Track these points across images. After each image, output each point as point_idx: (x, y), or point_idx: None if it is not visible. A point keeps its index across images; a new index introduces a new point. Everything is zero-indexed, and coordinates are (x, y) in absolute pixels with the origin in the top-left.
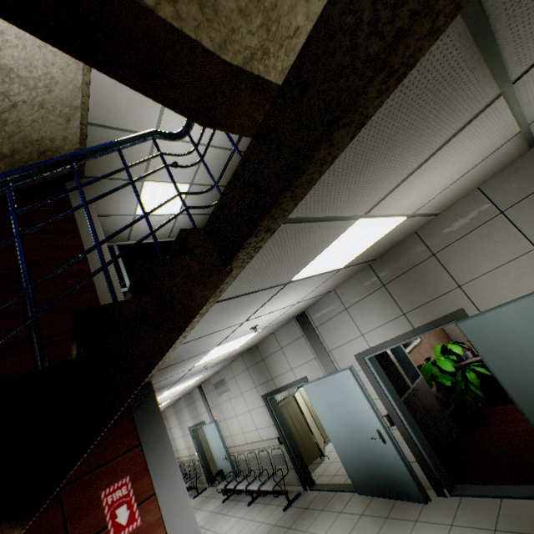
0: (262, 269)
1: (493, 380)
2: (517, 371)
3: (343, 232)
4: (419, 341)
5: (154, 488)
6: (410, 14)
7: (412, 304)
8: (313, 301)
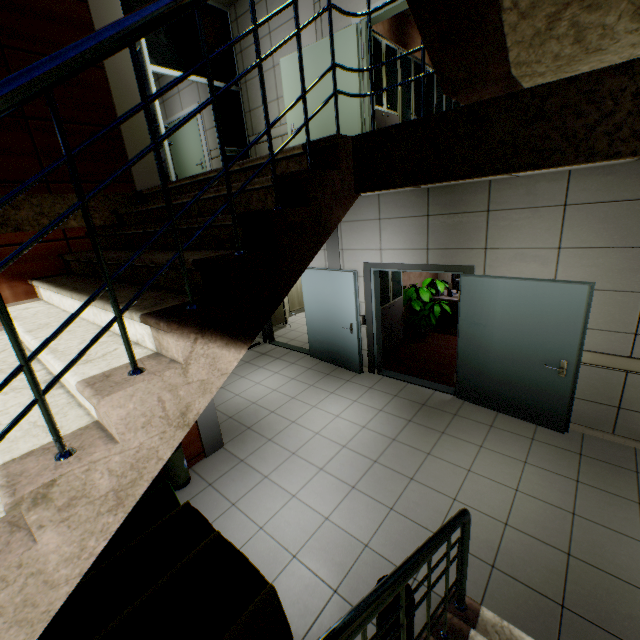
0: None
1: (448, 317)
2: (475, 323)
3: None
4: None
5: None
6: (633, 150)
7: (440, 244)
8: None
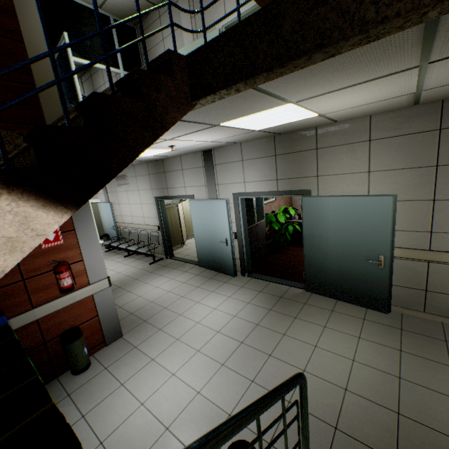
0: (209, 109)
1: (300, 234)
2: (314, 232)
3: (275, 107)
4: (274, 200)
5: (75, 227)
6: (397, 12)
7: (285, 175)
8: (222, 145)
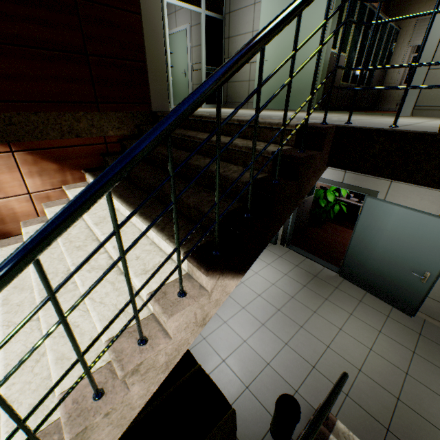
0: None
1: (343, 213)
2: (367, 231)
3: None
4: None
5: None
6: None
7: None
8: None
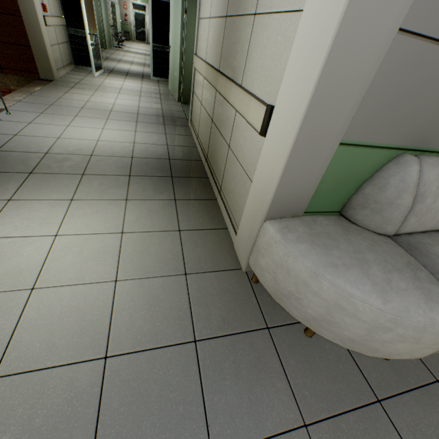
0: None
1: None
2: None
3: None
4: None
5: None
6: None
7: None
8: None
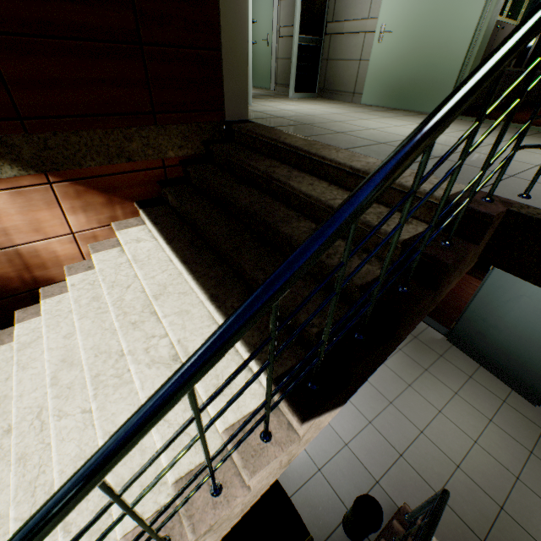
0: None
1: None
2: (498, 294)
3: None
4: None
5: None
6: None
7: None
8: None
